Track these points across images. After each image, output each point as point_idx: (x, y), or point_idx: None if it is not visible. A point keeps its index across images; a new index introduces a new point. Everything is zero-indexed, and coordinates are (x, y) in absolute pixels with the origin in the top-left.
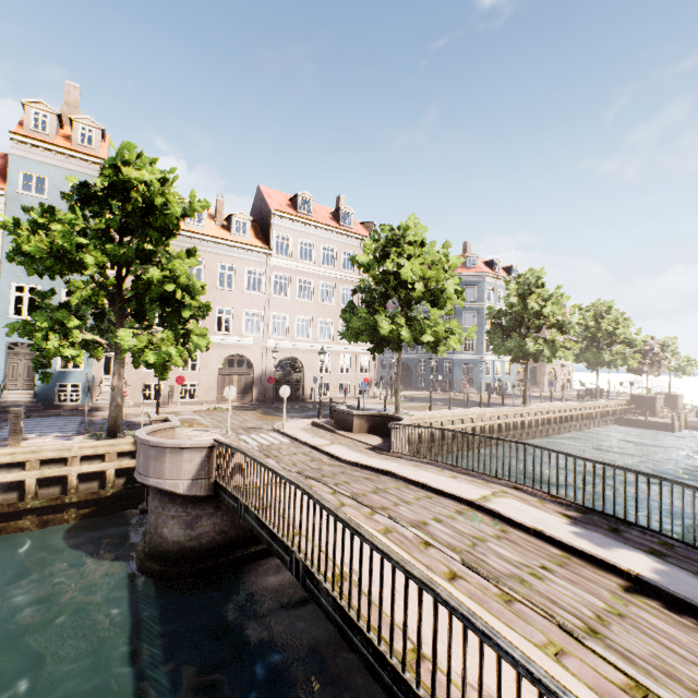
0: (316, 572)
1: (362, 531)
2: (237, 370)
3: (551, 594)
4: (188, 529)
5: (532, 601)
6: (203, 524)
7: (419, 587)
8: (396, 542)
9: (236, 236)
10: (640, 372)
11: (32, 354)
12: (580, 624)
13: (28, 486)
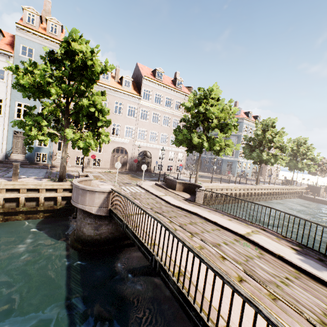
0: (167, 269)
1: (202, 257)
2: (120, 154)
3: (295, 296)
4: (95, 230)
5: (285, 299)
6: (103, 228)
7: (243, 300)
8: (207, 255)
9: (124, 88)
10: (315, 174)
11: (24, 137)
12: (316, 317)
13: (21, 201)
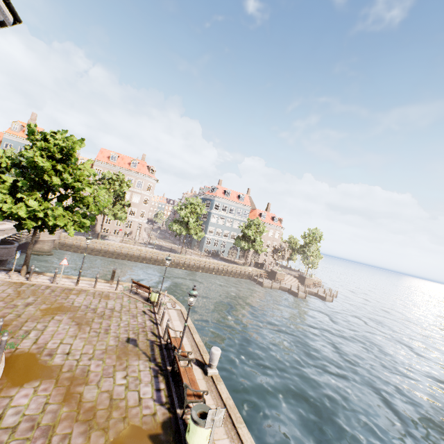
0: None
1: None
2: None
3: None
4: None
5: None
6: None
7: None
8: None
9: None
10: (274, 258)
11: None
12: None
13: None
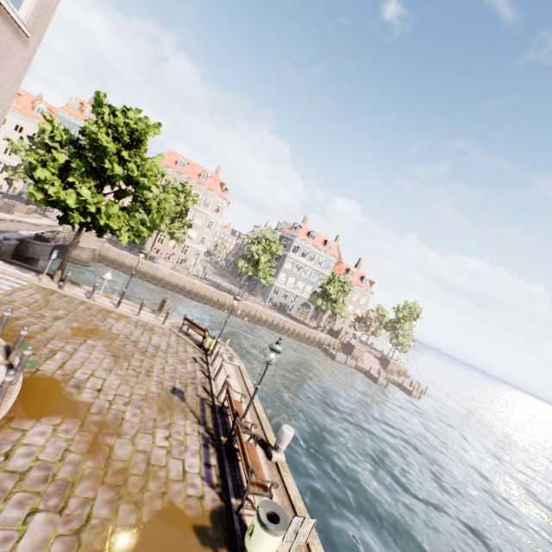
0: None
1: None
2: None
3: None
4: None
5: None
6: None
7: None
8: None
9: None
10: (355, 328)
11: None
12: None
13: None
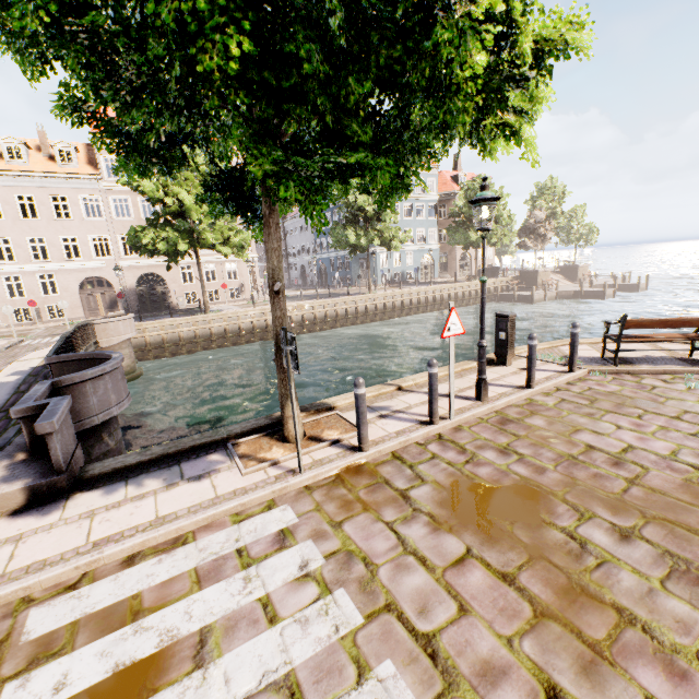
0: None
1: None
2: (99, 290)
3: None
4: None
5: None
6: None
7: None
8: None
9: (63, 166)
10: (526, 247)
11: None
12: None
13: None
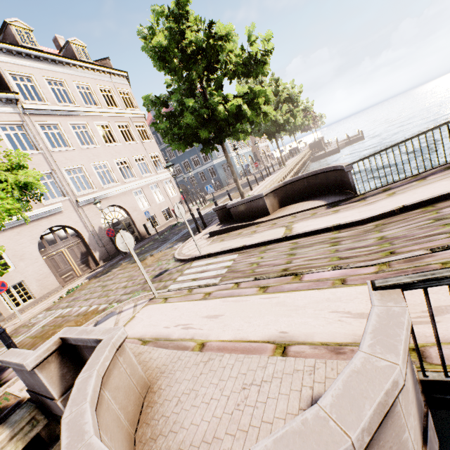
0: None
1: None
2: (62, 243)
3: None
4: None
5: None
6: None
7: None
8: None
9: None
10: (310, 128)
11: None
12: None
13: None
